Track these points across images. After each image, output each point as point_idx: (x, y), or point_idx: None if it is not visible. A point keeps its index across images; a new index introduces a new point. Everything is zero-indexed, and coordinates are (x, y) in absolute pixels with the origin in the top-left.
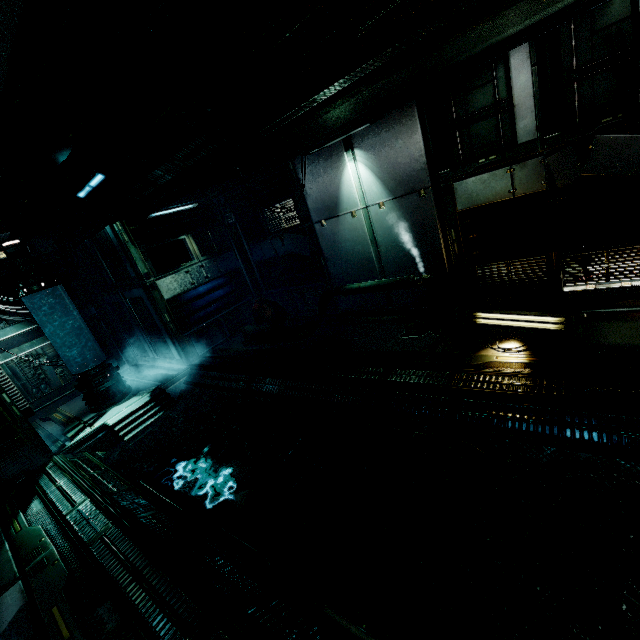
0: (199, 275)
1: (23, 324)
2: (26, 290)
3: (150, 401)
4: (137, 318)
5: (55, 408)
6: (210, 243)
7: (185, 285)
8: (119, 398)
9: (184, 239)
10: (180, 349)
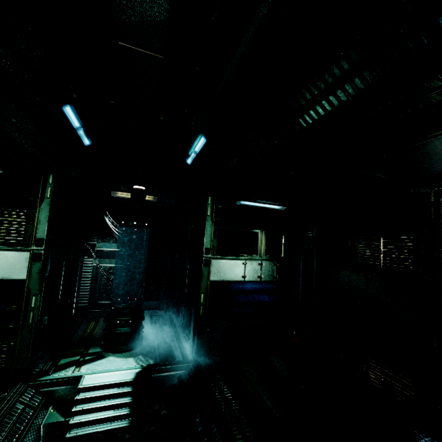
0: (253, 271)
1: (123, 245)
2: (123, 222)
3: (130, 382)
4: (186, 281)
5: (100, 316)
6: (279, 246)
7: (235, 274)
8: (123, 348)
9: (257, 233)
10: (196, 336)
